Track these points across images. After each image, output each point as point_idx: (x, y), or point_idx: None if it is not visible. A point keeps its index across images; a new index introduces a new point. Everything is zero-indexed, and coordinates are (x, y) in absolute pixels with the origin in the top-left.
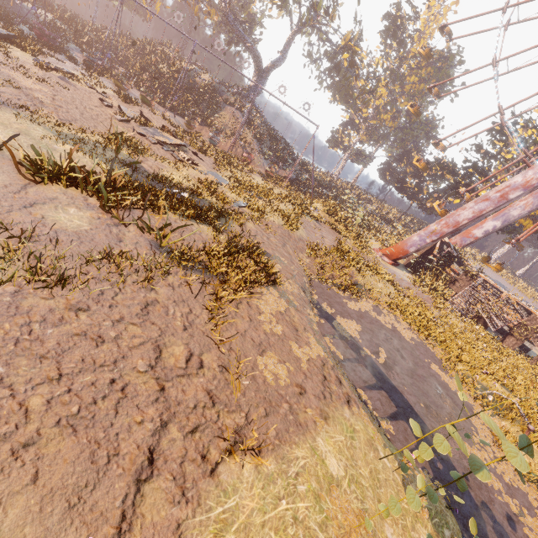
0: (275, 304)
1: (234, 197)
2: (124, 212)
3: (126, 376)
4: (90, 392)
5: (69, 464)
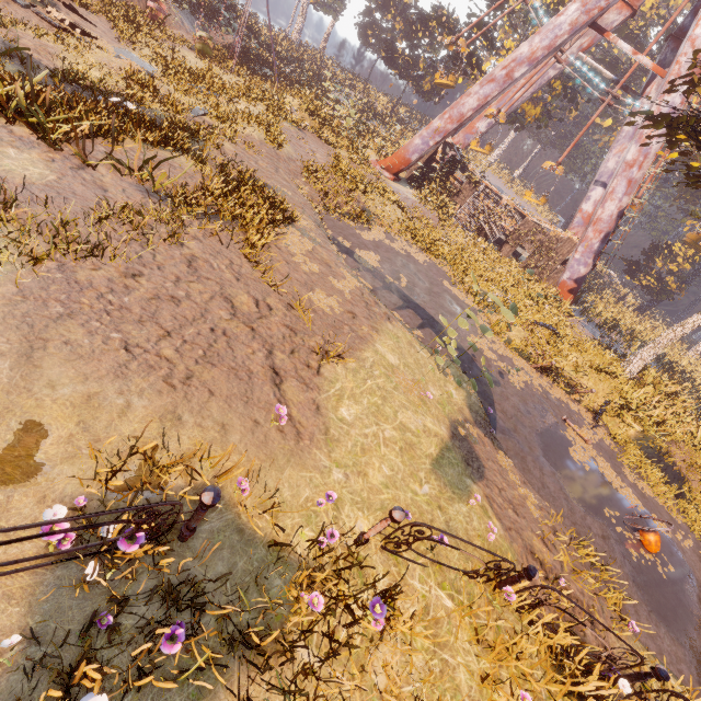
0: (301, 244)
1: (184, 100)
2: (84, 146)
3: (219, 324)
4: (202, 340)
5: (226, 383)
